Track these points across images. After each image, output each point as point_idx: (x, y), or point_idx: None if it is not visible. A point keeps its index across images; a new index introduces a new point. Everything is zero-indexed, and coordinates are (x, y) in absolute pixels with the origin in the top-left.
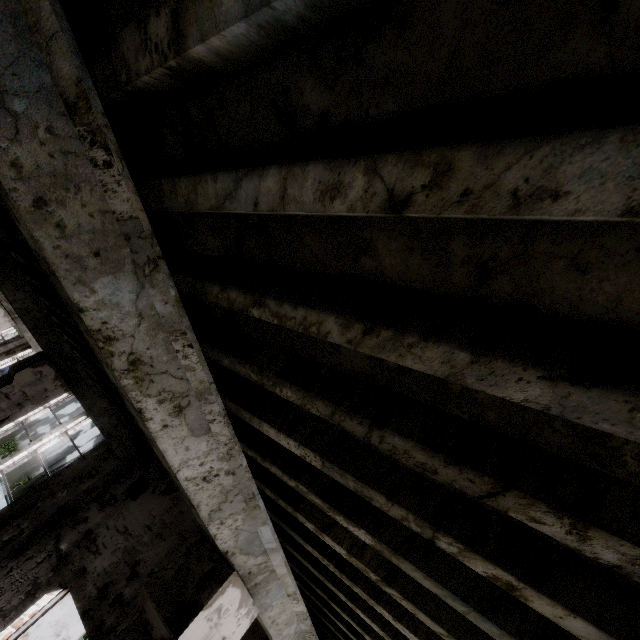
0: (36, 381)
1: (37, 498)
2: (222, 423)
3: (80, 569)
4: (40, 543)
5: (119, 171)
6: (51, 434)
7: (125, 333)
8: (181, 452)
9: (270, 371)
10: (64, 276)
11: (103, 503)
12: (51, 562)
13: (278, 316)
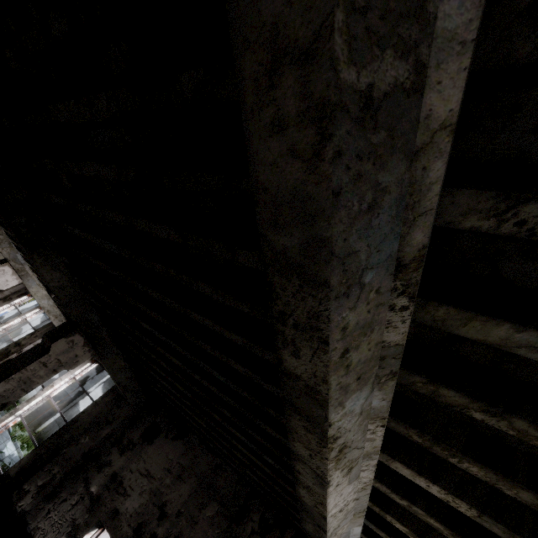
0: (68, 349)
1: (60, 442)
2: (372, 471)
3: (113, 510)
4: (71, 486)
5: (410, 313)
6: (61, 380)
7: (346, 430)
8: (336, 499)
9: (451, 446)
10: (332, 404)
11: (122, 447)
12: (85, 504)
13: (522, 432)
